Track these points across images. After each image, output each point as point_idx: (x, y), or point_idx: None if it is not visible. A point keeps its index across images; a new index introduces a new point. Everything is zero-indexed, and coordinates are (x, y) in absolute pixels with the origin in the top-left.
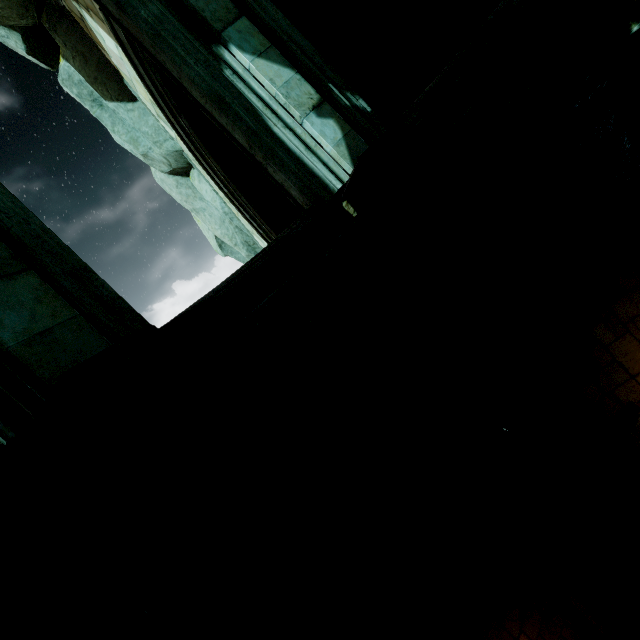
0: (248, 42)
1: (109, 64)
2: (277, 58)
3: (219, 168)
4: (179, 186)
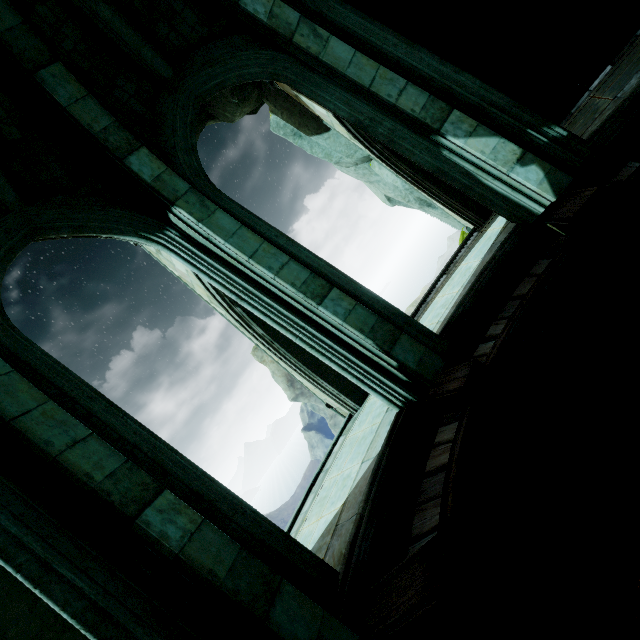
0: (460, 129)
1: (312, 114)
2: (484, 132)
3: (406, 168)
4: (357, 169)
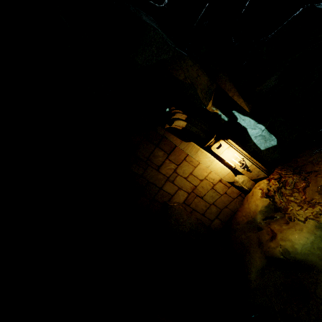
0: None
1: None
2: None
3: None
4: None
